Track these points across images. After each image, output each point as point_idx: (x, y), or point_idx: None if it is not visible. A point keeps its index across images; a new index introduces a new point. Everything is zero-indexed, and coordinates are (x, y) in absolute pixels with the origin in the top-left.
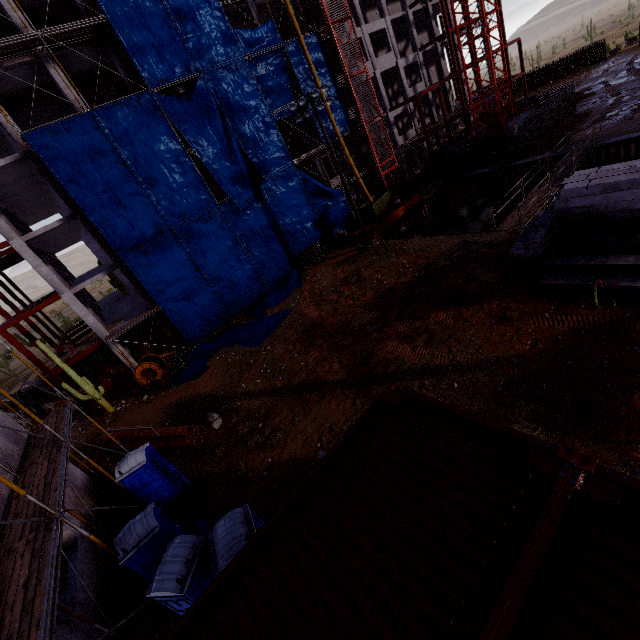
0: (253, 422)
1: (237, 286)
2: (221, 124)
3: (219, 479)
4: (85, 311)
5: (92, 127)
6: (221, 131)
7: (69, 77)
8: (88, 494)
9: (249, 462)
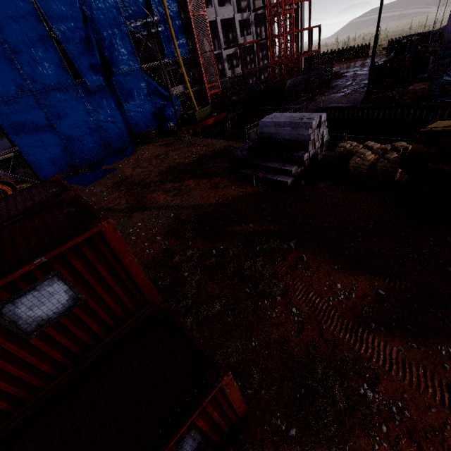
0: None
1: (86, 146)
2: (82, 20)
3: None
4: None
5: None
6: (81, 26)
7: None
8: None
9: None
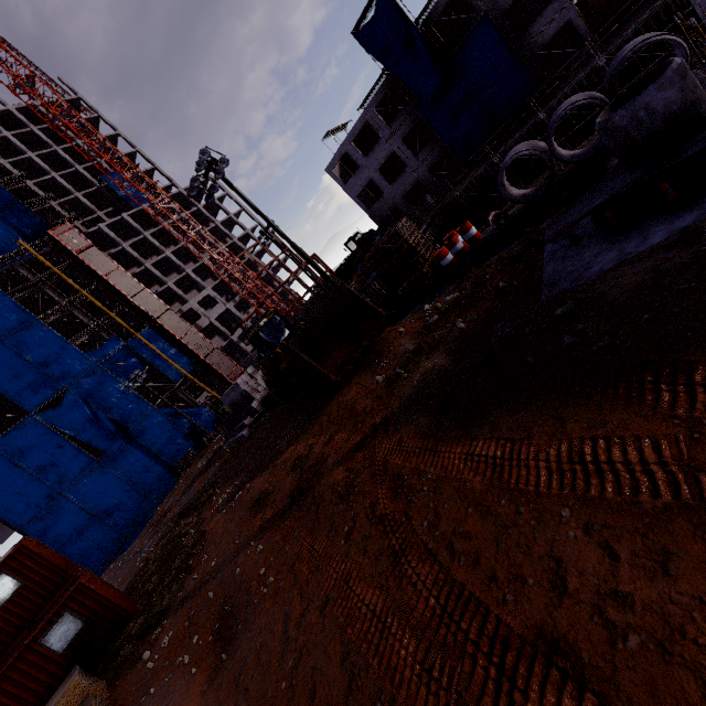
0: None
1: (127, 511)
2: (88, 409)
3: None
4: None
5: None
6: (89, 413)
7: None
8: None
9: None
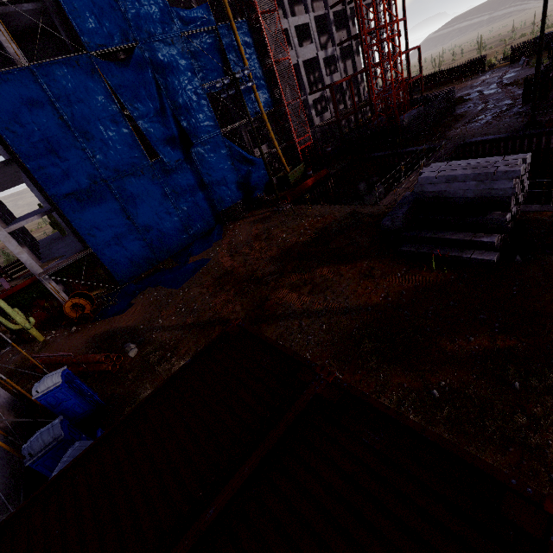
0: (163, 352)
1: (165, 235)
2: (156, 91)
3: (128, 398)
4: (19, 249)
5: (30, 81)
6: (155, 97)
7: (11, 31)
8: (9, 411)
9: (155, 384)
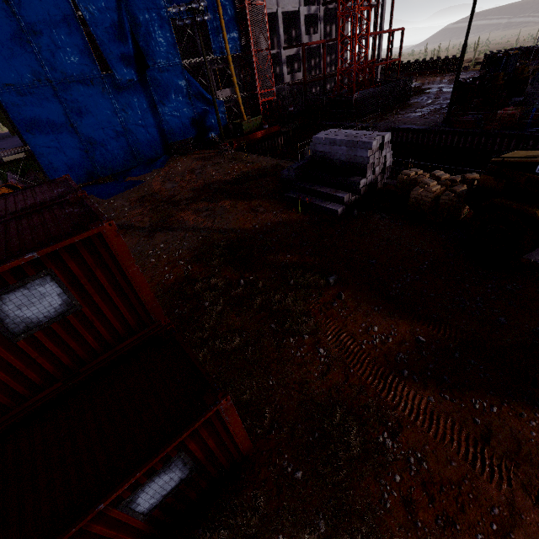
0: None
1: (109, 152)
2: (115, 0)
3: None
4: None
5: None
6: (114, 7)
7: None
8: None
9: None
